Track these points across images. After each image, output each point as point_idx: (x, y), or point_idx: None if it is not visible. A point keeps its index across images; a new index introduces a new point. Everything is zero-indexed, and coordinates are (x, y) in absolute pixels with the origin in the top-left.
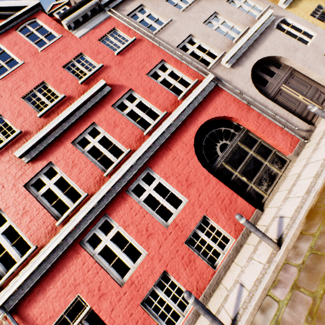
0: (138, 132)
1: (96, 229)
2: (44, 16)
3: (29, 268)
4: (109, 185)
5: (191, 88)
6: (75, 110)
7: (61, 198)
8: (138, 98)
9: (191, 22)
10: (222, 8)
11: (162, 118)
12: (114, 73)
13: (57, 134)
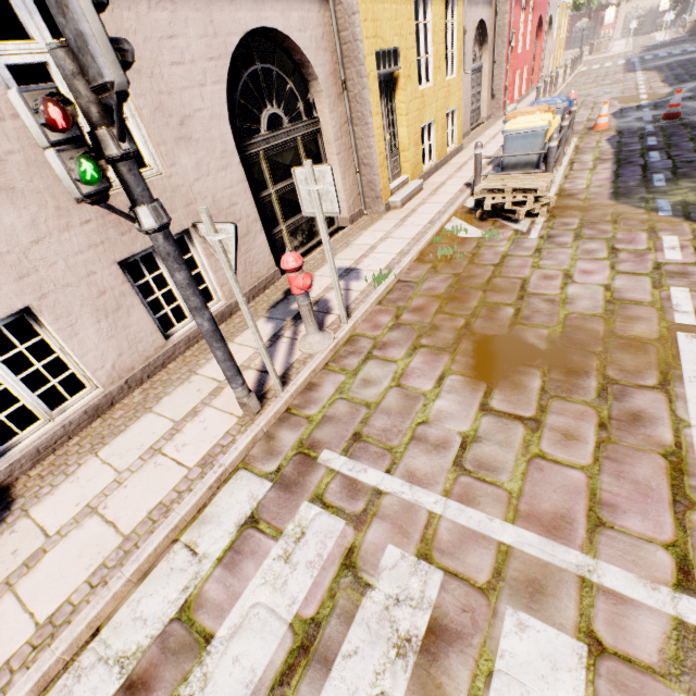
0: None
1: (523, 4)
2: None
3: None
4: None
5: None
6: None
7: None
8: None
9: None
10: None
11: None
12: None
13: None
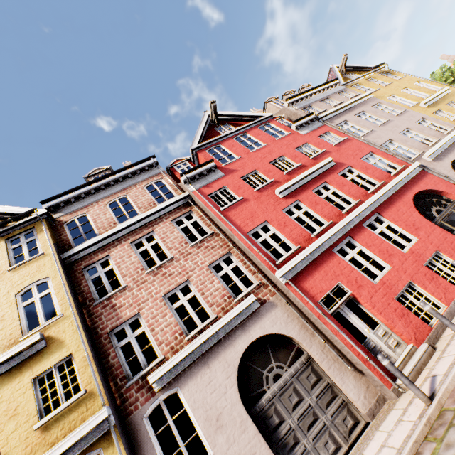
0: (363, 191)
1: (343, 245)
2: (275, 122)
3: (302, 254)
4: (352, 216)
5: (400, 170)
6: (312, 172)
7: (309, 222)
8: (356, 172)
9: (389, 132)
10: (412, 126)
11: (381, 184)
12: (334, 156)
13: (301, 184)
